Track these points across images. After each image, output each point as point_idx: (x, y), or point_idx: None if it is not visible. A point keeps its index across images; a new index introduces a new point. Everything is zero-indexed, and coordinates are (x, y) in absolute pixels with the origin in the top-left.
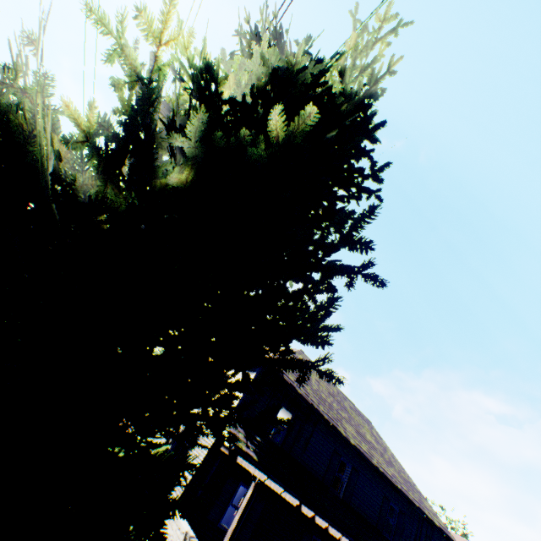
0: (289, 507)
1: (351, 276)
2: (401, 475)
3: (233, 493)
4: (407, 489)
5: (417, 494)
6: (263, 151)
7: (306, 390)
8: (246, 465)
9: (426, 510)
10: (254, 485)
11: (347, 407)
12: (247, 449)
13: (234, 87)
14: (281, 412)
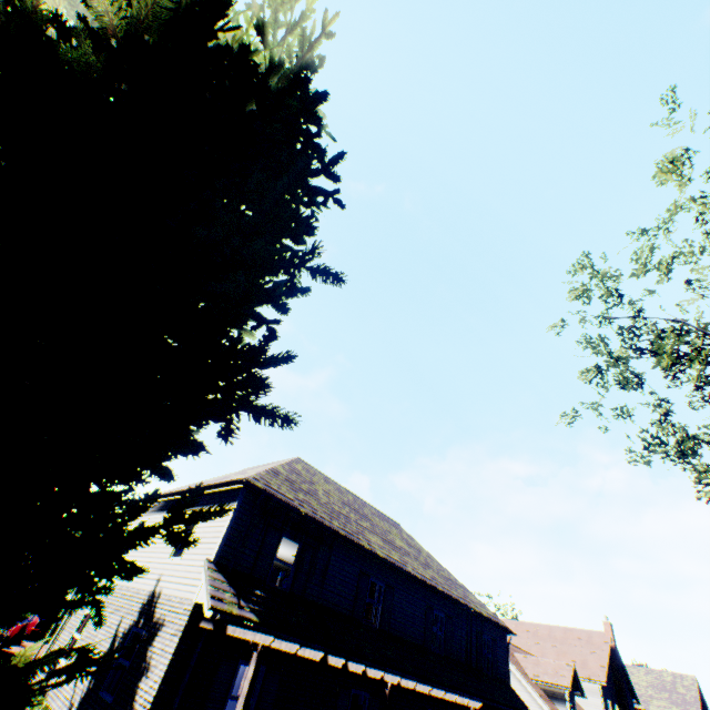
0: (312, 666)
1: (292, 273)
2: (441, 574)
3: (231, 680)
4: (449, 587)
5: (461, 589)
6: (93, 57)
7: (312, 507)
8: (241, 633)
9: (473, 603)
10: (257, 656)
11: (369, 514)
12: (240, 611)
13: (65, 5)
14: (286, 547)
